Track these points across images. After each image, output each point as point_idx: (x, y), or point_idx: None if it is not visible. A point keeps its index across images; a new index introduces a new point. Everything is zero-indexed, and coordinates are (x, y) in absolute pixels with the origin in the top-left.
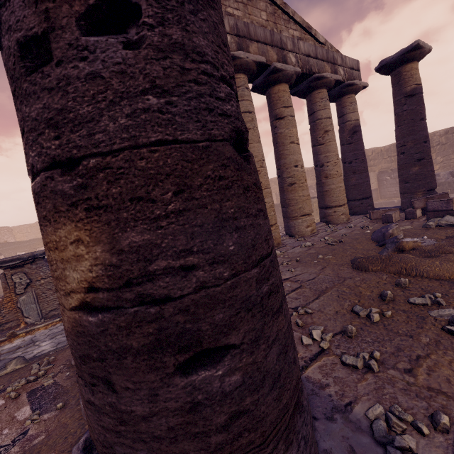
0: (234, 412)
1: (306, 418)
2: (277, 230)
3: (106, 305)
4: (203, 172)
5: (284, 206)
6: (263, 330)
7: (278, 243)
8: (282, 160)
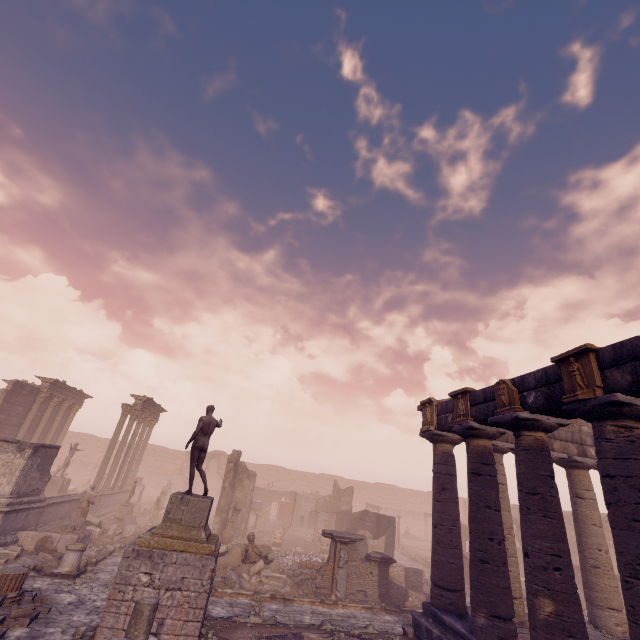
0: None
1: None
2: None
3: (553, 617)
4: (571, 599)
5: (586, 587)
6: (583, 639)
7: None
8: (583, 538)
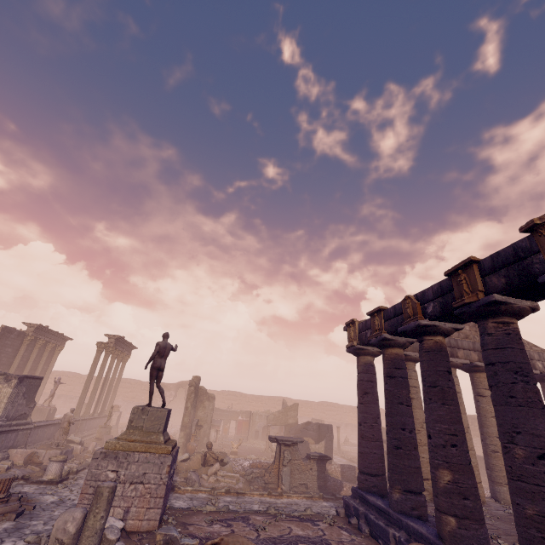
0: (471, 510)
1: (486, 529)
2: (481, 489)
3: (451, 484)
4: (465, 469)
5: (488, 468)
6: (475, 500)
7: (482, 501)
8: (485, 428)
